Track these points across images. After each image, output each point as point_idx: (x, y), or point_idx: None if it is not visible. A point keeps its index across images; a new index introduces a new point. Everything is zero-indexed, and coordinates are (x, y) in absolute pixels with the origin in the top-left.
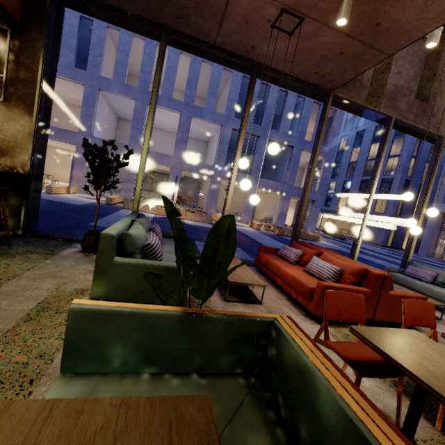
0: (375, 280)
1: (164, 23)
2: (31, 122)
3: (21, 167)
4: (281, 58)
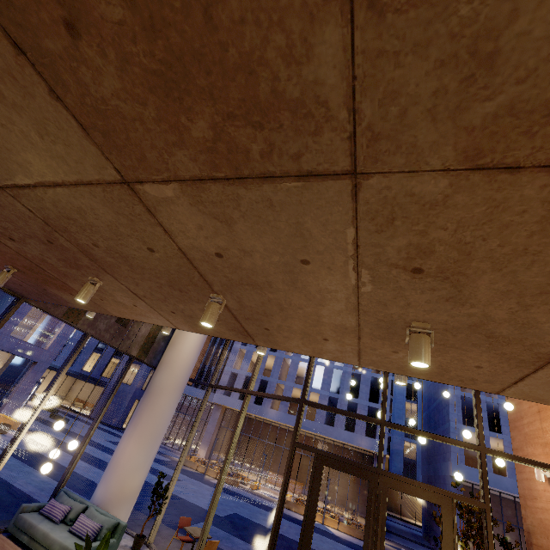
0: None
1: None
2: None
3: None
4: None
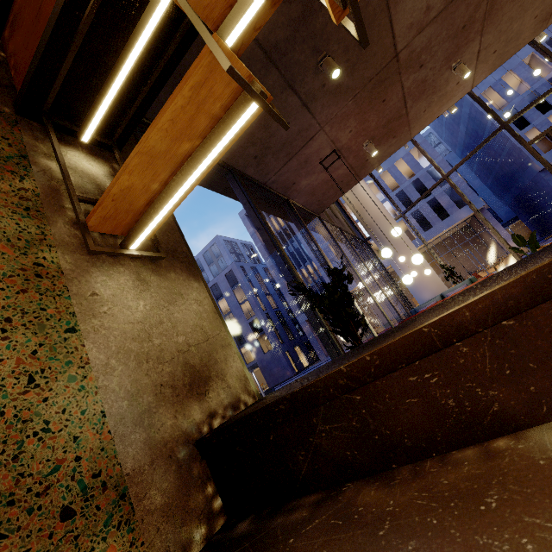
0: None
1: (234, 164)
2: (203, 289)
3: (244, 389)
4: (306, 191)
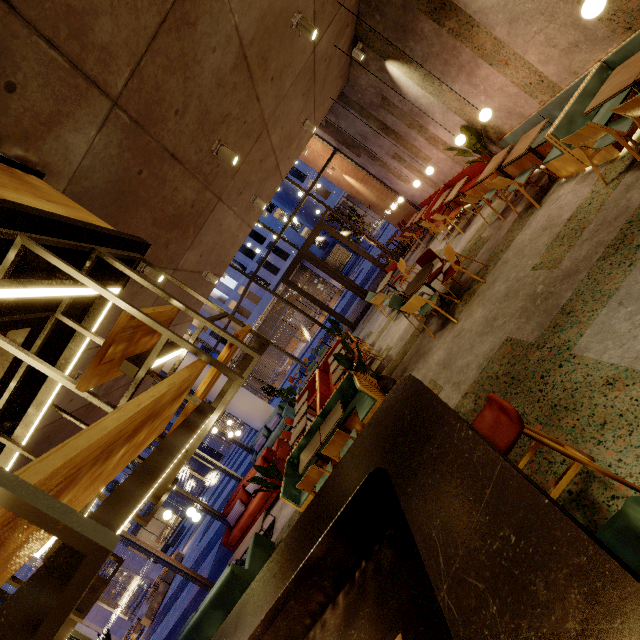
0: (269, 453)
1: None
2: None
3: None
4: None
